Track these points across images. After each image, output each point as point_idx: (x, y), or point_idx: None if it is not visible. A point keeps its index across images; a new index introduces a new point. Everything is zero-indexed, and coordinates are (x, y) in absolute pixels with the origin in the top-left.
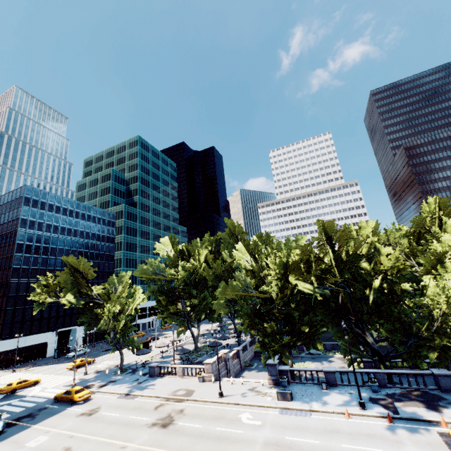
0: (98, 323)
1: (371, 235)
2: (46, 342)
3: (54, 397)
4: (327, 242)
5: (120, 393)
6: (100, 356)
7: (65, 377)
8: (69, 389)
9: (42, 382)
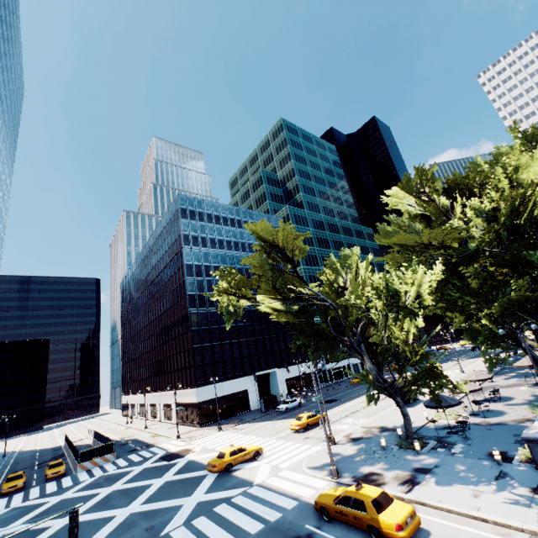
0: (331, 344)
1: None
2: (246, 390)
3: (315, 504)
4: None
5: (516, 527)
6: (327, 411)
7: (297, 446)
8: (348, 491)
9: (264, 452)
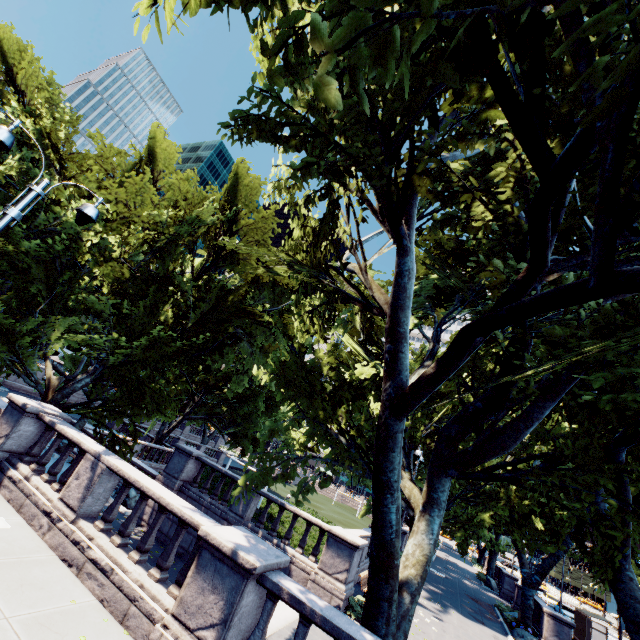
0: None
1: (144, 153)
2: None
3: None
4: (8, 82)
5: None
6: None
7: None
8: None
9: None
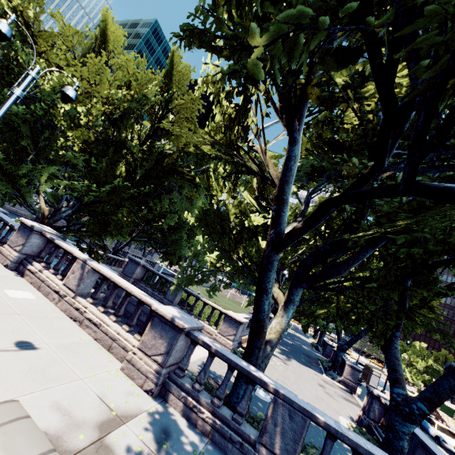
0: None
1: (98, 33)
2: None
3: None
4: None
5: None
6: None
7: None
8: None
9: None
